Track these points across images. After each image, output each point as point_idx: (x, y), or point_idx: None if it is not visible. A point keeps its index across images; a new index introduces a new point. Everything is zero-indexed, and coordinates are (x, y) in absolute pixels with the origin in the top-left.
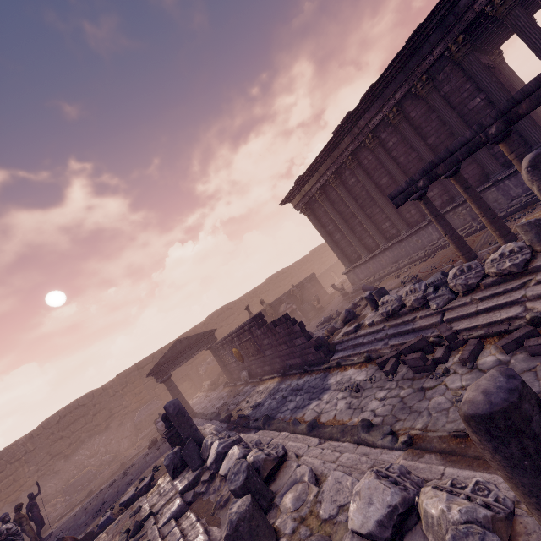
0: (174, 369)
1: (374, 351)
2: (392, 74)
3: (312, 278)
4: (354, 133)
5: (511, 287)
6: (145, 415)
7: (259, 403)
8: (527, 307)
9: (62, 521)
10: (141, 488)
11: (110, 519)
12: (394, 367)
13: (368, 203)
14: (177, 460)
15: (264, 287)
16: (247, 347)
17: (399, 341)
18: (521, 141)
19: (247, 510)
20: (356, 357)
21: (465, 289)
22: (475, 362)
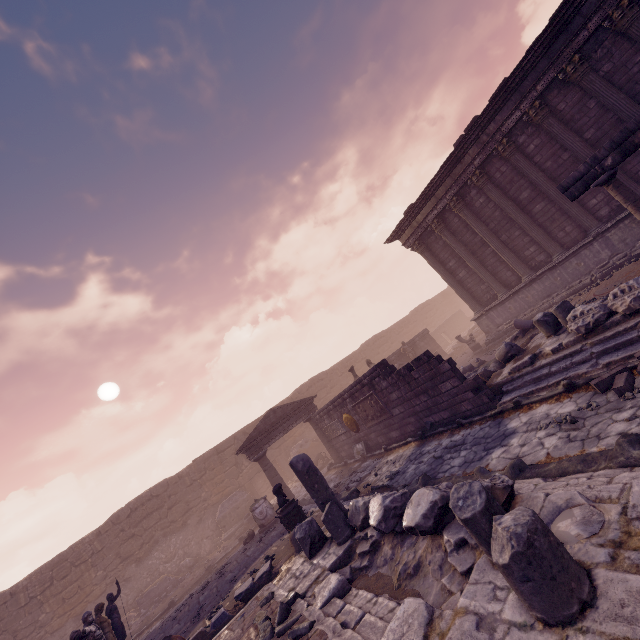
0: (269, 445)
1: (574, 378)
2: (532, 62)
3: (424, 335)
4: (482, 142)
5: None
6: (230, 509)
7: (397, 471)
8: None
9: (139, 639)
10: (261, 576)
11: (225, 616)
12: (629, 382)
13: (504, 226)
14: (314, 531)
15: (359, 355)
16: (365, 409)
17: (619, 355)
18: None
19: (534, 521)
20: (544, 392)
21: None
22: None
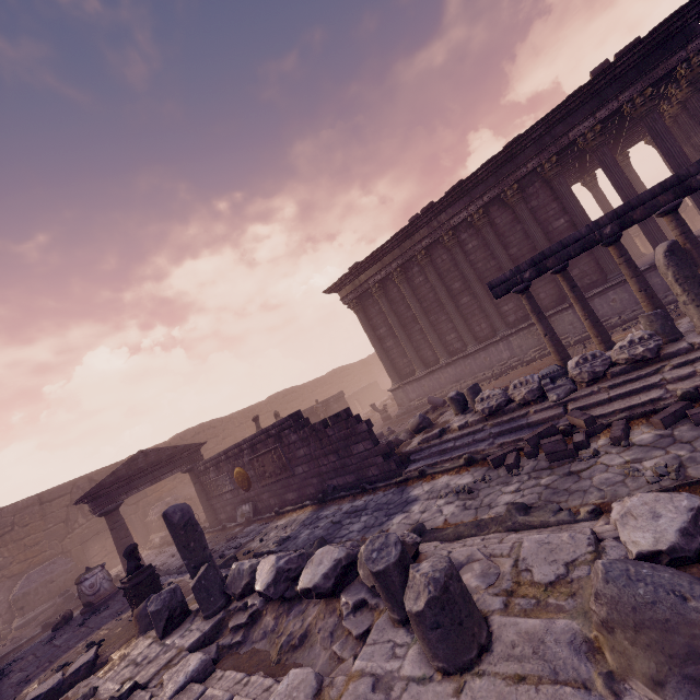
0: (128, 496)
1: (474, 453)
2: (484, 175)
3: (340, 398)
4: (433, 227)
5: (646, 373)
6: (39, 582)
7: (288, 536)
8: (668, 389)
9: None
10: (78, 669)
11: None
12: (517, 461)
13: (435, 308)
14: (176, 602)
15: (265, 406)
16: (264, 464)
17: (511, 437)
18: (597, 269)
19: (451, 567)
20: (447, 464)
21: (591, 377)
22: (628, 441)
